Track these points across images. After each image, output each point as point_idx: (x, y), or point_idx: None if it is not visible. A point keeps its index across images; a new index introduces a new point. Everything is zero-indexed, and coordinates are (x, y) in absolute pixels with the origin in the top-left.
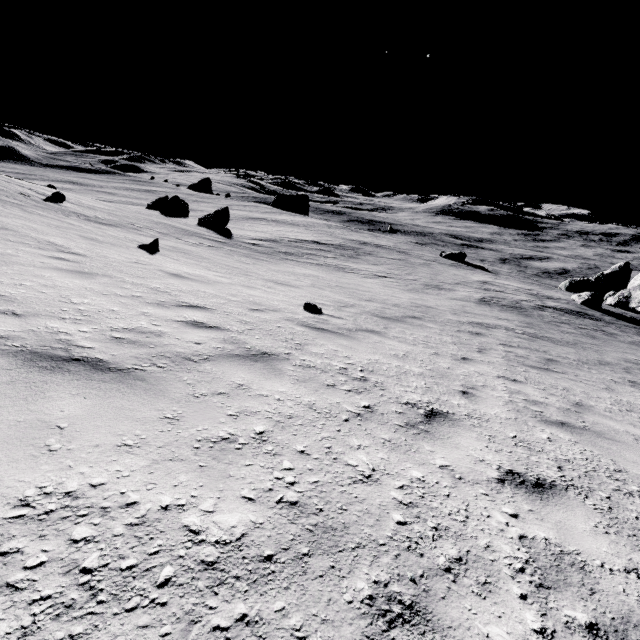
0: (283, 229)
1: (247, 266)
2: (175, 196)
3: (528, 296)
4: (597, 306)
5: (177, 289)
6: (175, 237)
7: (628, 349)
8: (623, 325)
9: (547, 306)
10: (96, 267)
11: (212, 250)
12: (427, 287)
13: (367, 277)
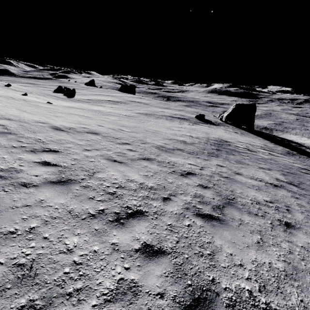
0: (103, 97)
1: (56, 101)
2: (59, 86)
3: (170, 114)
4: (200, 118)
5: (15, 96)
6: (43, 96)
7: (160, 120)
8: (194, 121)
9: (169, 116)
10: (1, 93)
11: (52, 99)
12: (125, 110)
13: (105, 107)
